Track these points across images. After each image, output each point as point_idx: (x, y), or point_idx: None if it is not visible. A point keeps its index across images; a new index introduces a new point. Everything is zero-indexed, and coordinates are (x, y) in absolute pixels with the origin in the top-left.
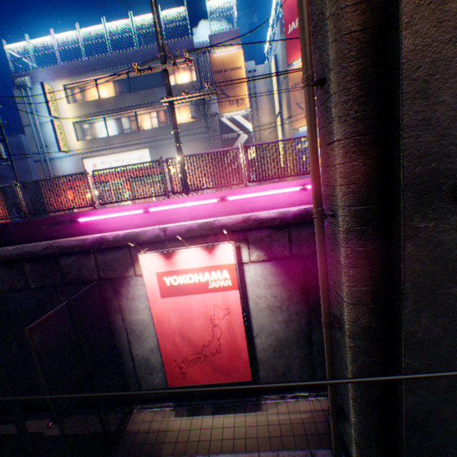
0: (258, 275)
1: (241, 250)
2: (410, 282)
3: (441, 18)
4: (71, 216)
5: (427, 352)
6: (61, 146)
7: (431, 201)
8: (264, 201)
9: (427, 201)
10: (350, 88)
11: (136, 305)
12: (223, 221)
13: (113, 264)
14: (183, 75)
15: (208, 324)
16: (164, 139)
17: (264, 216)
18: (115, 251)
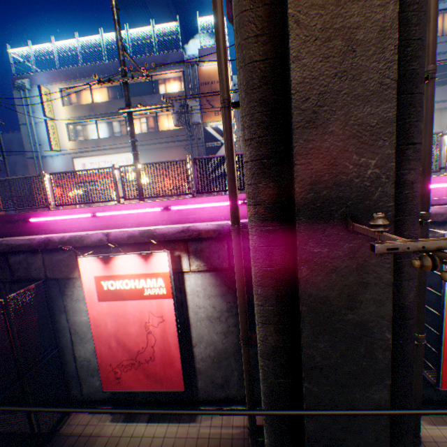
0: (198, 285)
1: (182, 259)
2: (308, 306)
3: (327, 54)
4: (24, 216)
5: (326, 378)
6: (53, 145)
7: (325, 227)
8: (208, 212)
9: (321, 227)
10: (254, 114)
11: (81, 306)
12: (163, 230)
13: (59, 265)
14: (174, 85)
15: (143, 331)
16: (151, 144)
17: (203, 228)
18: (62, 252)
